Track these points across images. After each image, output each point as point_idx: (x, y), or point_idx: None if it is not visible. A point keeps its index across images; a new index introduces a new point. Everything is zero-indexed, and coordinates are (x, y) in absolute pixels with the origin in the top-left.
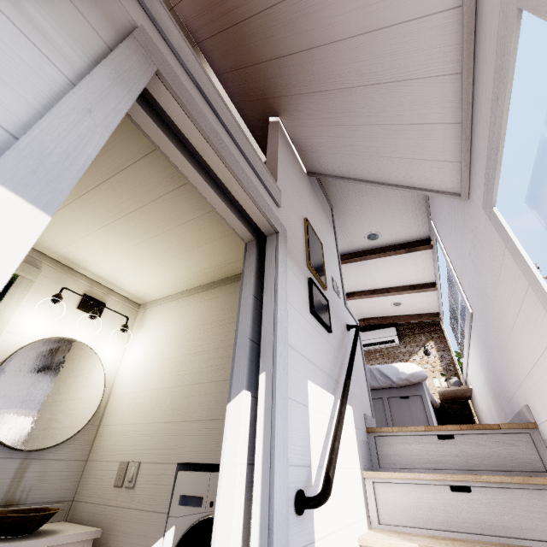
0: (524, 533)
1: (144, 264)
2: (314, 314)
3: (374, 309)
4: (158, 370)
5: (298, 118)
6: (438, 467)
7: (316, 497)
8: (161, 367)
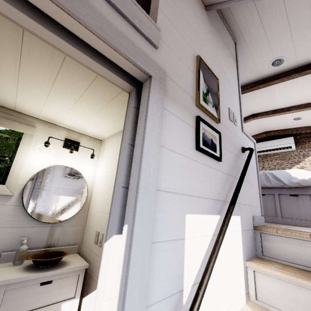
0: None
1: (87, 117)
2: (200, 151)
3: (275, 124)
4: (110, 182)
5: None
6: None
7: None
8: (111, 180)
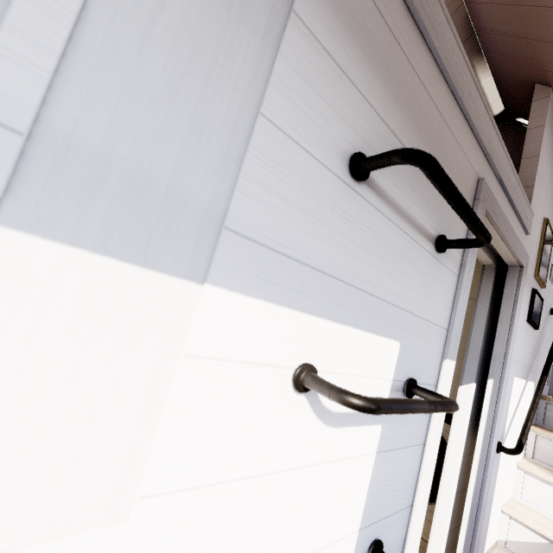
0: None
1: None
2: (529, 322)
3: None
4: None
5: None
6: None
7: (512, 450)
8: None
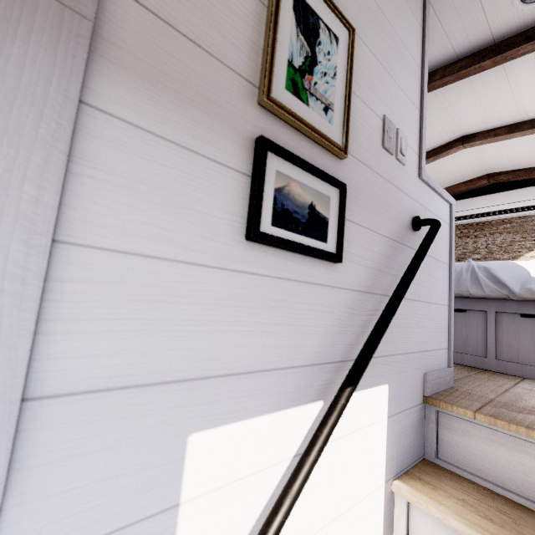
0: None
1: None
2: (261, 242)
3: (512, 158)
4: None
5: None
6: None
7: None
8: None
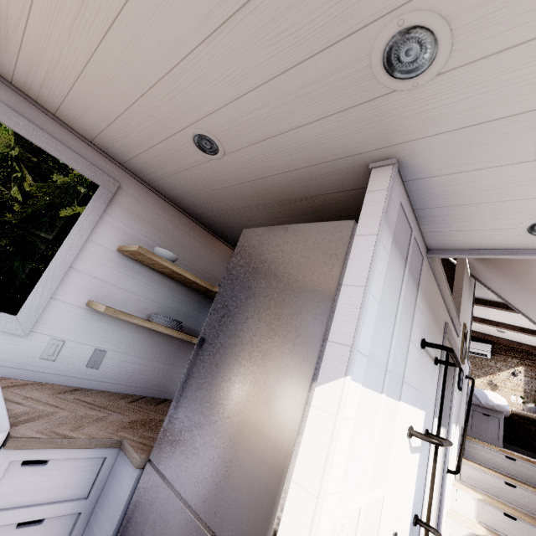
0: (535, 513)
1: None
2: (458, 388)
3: (477, 327)
4: None
5: (482, 265)
6: (500, 469)
7: (454, 471)
8: None
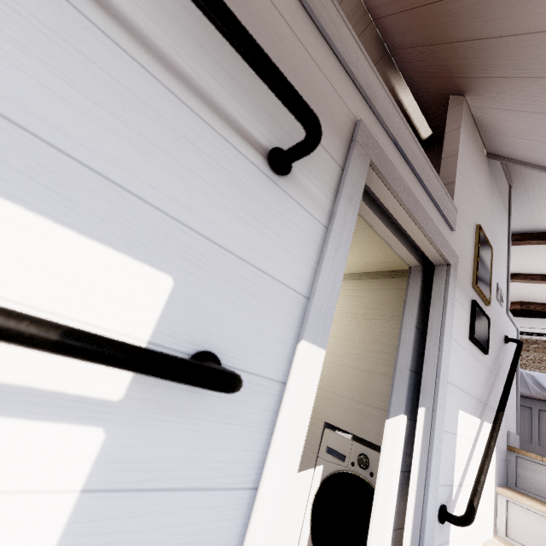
0: None
1: None
2: (472, 341)
3: (541, 295)
4: None
5: (493, 100)
6: None
7: (459, 518)
8: None
